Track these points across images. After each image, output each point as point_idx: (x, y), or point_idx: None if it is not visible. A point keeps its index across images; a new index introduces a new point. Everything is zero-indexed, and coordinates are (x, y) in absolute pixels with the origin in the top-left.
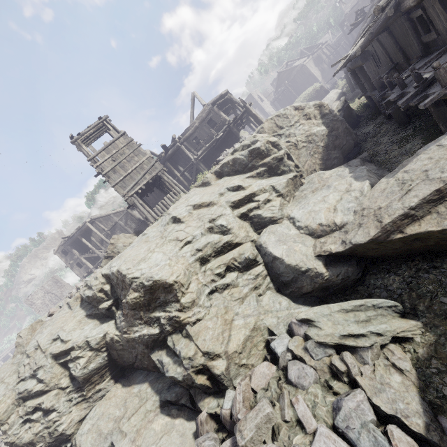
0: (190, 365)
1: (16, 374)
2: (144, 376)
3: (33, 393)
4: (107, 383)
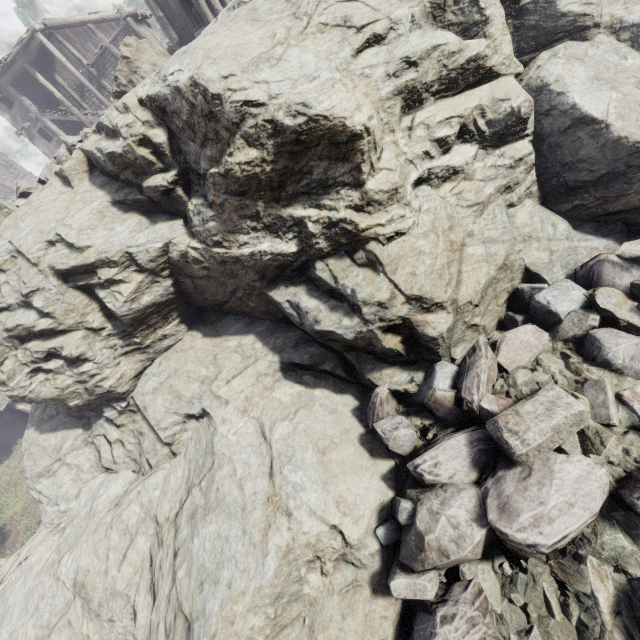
0: (377, 317)
1: None
2: (245, 325)
3: (37, 332)
4: (175, 328)
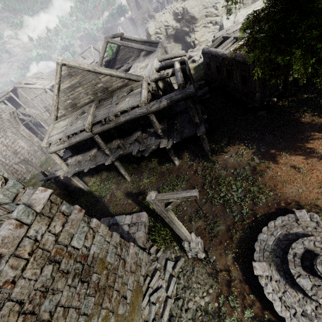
0: (191, 39)
1: (154, 27)
2: (180, 43)
3: (158, 33)
4: (172, 40)
